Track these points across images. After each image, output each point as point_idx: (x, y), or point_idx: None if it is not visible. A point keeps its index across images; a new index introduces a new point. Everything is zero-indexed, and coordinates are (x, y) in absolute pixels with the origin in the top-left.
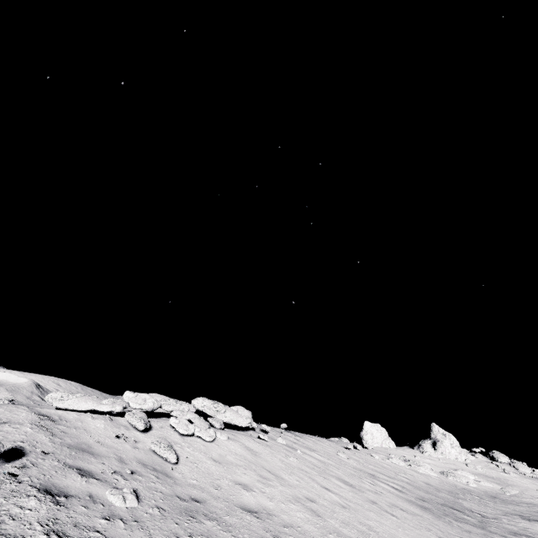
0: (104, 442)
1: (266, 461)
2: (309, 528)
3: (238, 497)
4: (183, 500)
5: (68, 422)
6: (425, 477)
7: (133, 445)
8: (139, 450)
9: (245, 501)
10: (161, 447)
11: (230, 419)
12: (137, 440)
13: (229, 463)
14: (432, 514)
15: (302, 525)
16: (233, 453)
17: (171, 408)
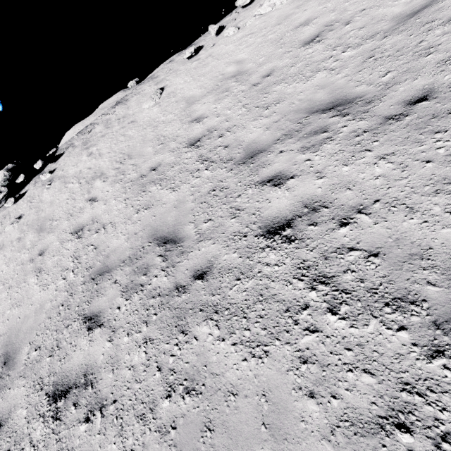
0: None
1: None
2: None
3: None
4: None
5: None
6: (305, 5)
7: None
8: None
9: None
10: None
11: None
12: None
13: None
14: (146, 196)
15: None
16: None
17: None
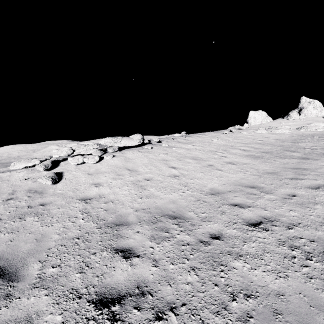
0: (15, 184)
1: (134, 163)
2: (126, 199)
3: (85, 193)
4: (30, 208)
5: (0, 179)
6: (279, 135)
7: (34, 181)
8: (37, 182)
9: (89, 194)
10: (43, 179)
11: (124, 144)
12: (40, 177)
13: (98, 173)
14: (261, 160)
15: (121, 198)
16: (108, 165)
17: (81, 151)
